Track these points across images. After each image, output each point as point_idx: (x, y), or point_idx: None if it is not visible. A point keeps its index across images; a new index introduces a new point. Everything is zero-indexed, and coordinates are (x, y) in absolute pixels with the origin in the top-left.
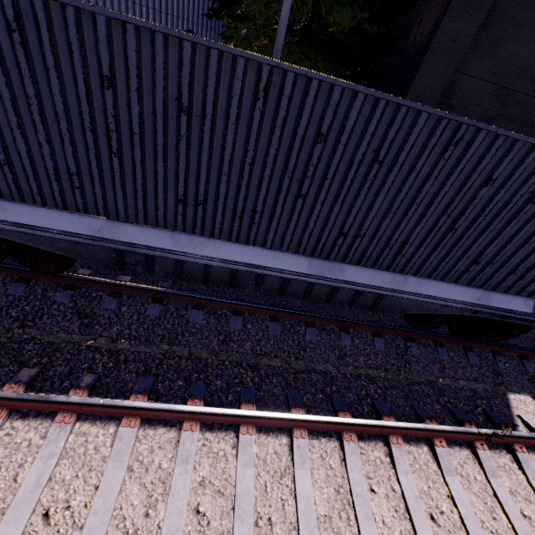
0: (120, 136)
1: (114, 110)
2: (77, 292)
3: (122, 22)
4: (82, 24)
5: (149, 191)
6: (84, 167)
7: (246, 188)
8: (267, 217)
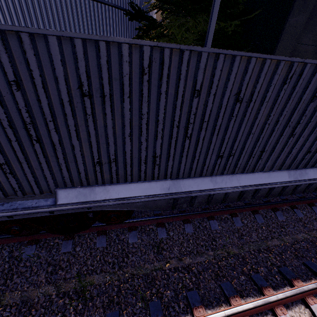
0: (193, 125)
1: (195, 110)
2: (137, 231)
3: (216, 54)
4: (189, 60)
5: (201, 155)
6: (164, 150)
7: (262, 139)
8: (267, 153)
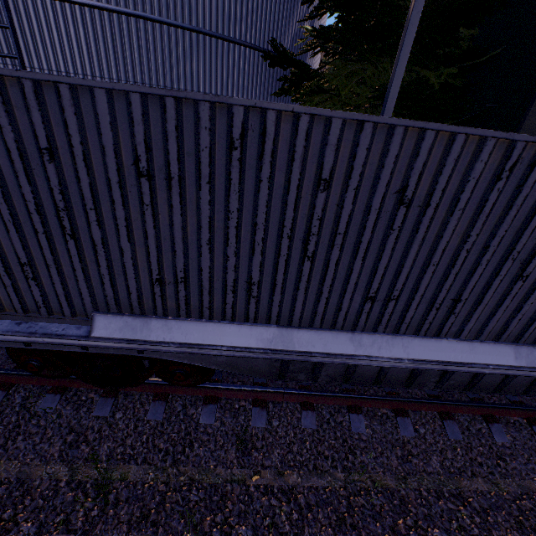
0: (319, 238)
1: (321, 213)
2: (218, 406)
3: (358, 122)
4: (311, 130)
5: (333, 291)
6: (267, 274)
7: (454, 276)
8: (469, 305)
